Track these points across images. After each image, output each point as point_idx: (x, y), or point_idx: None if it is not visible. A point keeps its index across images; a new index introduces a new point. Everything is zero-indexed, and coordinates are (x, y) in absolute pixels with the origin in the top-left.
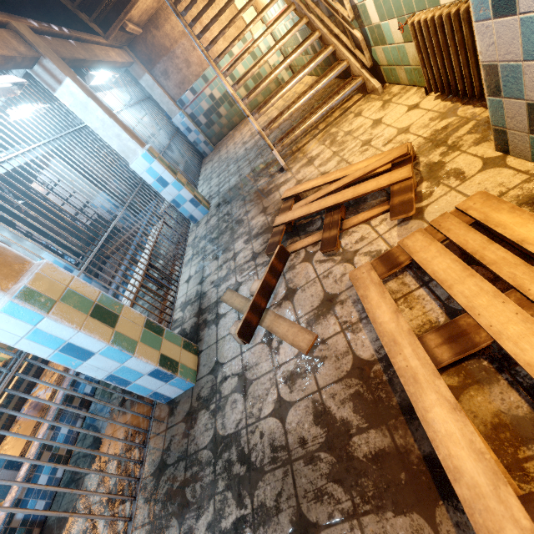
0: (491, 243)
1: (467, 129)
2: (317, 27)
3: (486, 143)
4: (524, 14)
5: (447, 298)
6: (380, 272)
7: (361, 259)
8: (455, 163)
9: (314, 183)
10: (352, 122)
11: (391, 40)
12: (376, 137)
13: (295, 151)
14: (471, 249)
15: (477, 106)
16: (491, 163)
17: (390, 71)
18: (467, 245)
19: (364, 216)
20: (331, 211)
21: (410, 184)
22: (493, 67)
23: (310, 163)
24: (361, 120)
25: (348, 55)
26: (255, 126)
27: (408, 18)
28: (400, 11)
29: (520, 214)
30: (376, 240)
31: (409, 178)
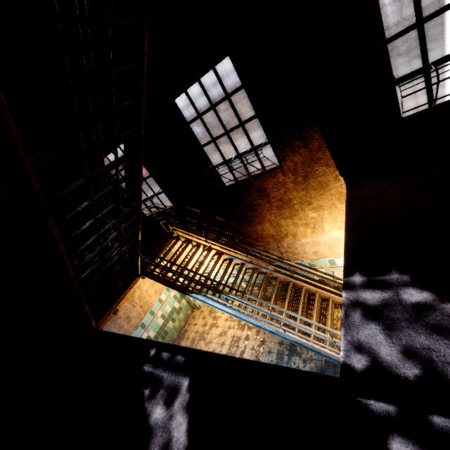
0: None
1: None
2: (302, 285)
3: None
4: None
5: None
6: None
7: None
8: None
9: None
10: None
11: None
12: None
13: None
14: None
15: None
16: None
17: None
18: None
19: None
20: None
21: None
22: None
23: None
24: None
25: (333, 295)
26: None
27: None
28: None
29: None
30: None
31: None
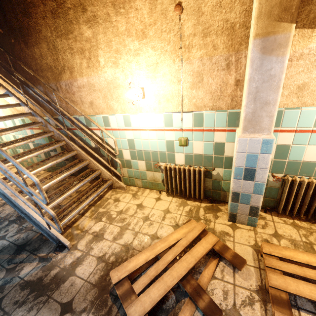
0: (302, 267)
1: (203, 211)
2: (75, 149)
3: (219, 218)
4: (256, 181)
5: (315, 309)
6: (288, 315)
7: (246, 311)
8: (218, 228)
9: (144, 256)
10: (117, 204)
11: (136, 168)
12: (150, 215)
13: (65, 228)
14: (301, 274)
15: (194, 201)
16: (234, 227)
17: (128, 179)
18: (297, 272)
19: (208, 273)
20: (184, 278)
21: (223, 244)
22: (237, 193)
23: (100, 237)
24: (125, 204)
25: (102, 168)
26: (51, 211)
27: (158, 163)
28: (149, 159)
29: (290, 250)
30: (236, 289)
31: (218, 240)
